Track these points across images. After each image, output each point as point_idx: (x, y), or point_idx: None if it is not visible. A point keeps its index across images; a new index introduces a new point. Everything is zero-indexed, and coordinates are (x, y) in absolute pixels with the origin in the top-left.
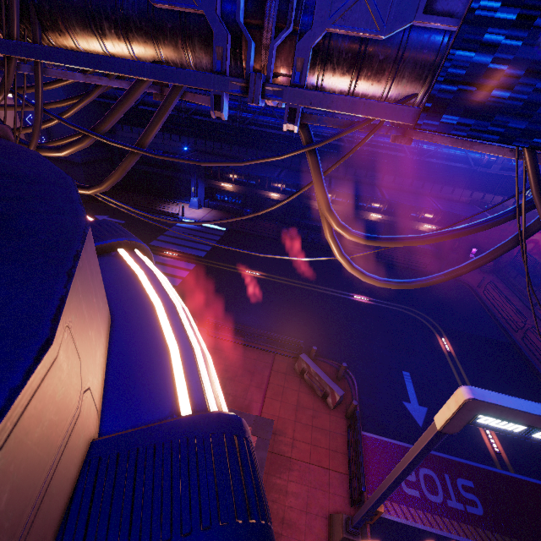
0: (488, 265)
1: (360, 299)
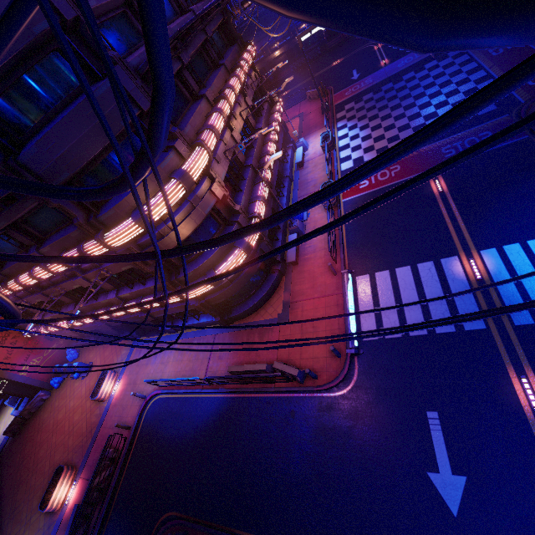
0: None
1: (336, 63)
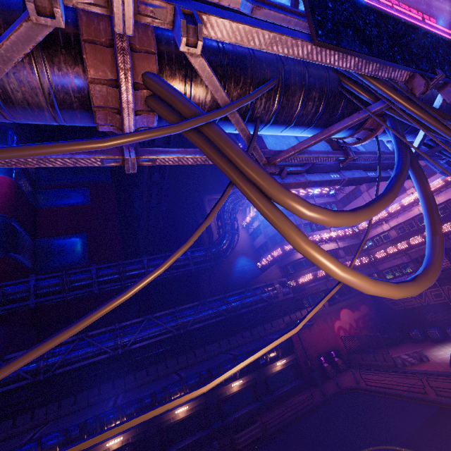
0: (339, 363)
1: None
